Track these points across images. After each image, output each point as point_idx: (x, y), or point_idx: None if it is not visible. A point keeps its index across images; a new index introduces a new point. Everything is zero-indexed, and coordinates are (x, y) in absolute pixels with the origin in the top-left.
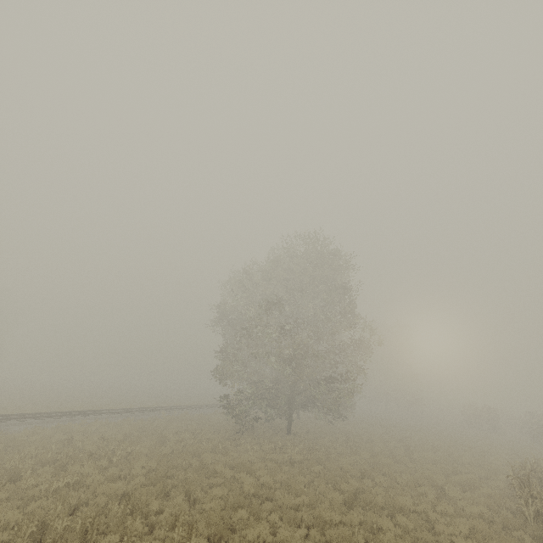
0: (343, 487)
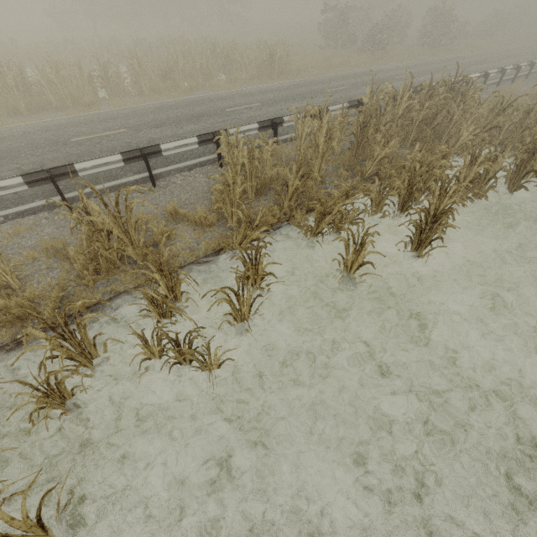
0: None
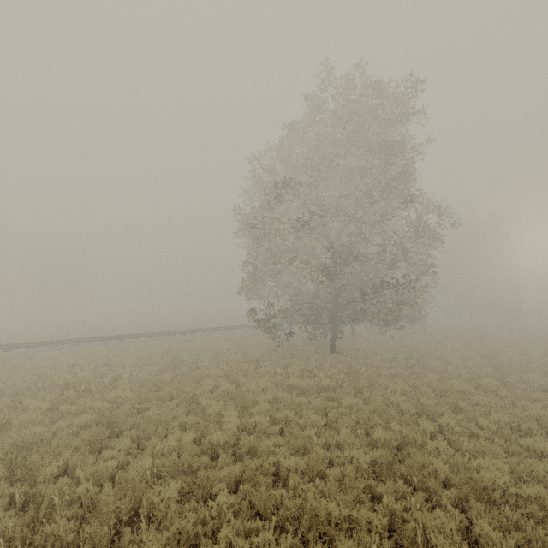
0: (377, 437)
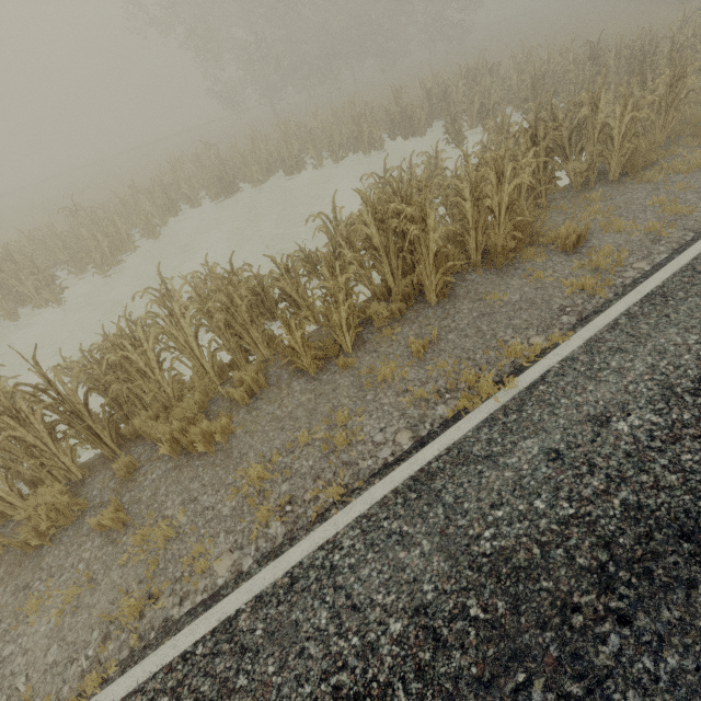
0: None
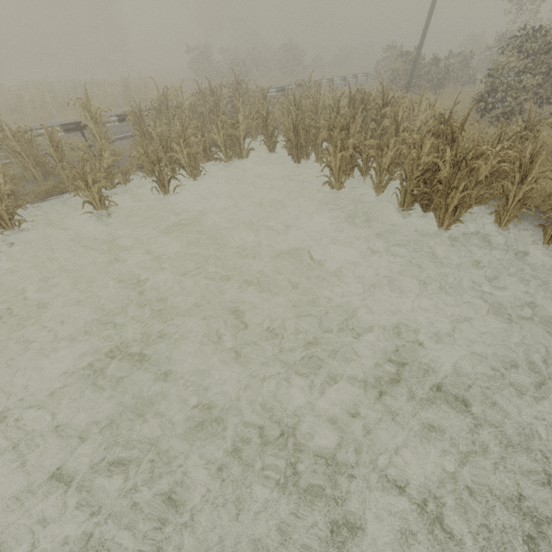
0: None
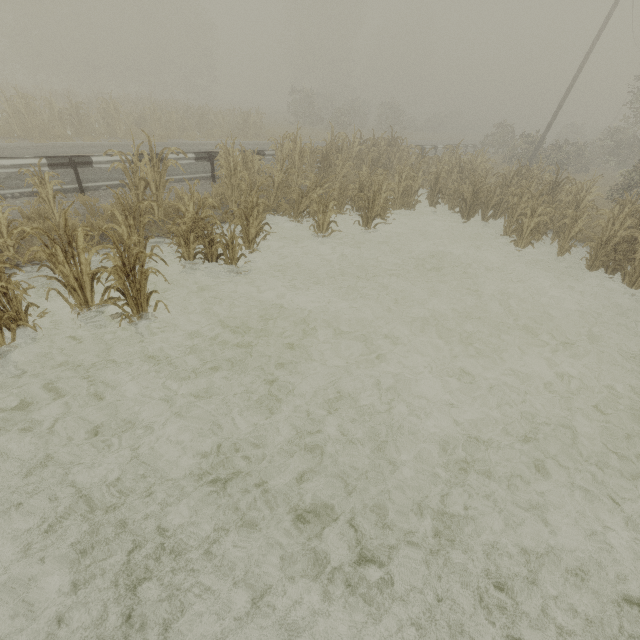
0: None
